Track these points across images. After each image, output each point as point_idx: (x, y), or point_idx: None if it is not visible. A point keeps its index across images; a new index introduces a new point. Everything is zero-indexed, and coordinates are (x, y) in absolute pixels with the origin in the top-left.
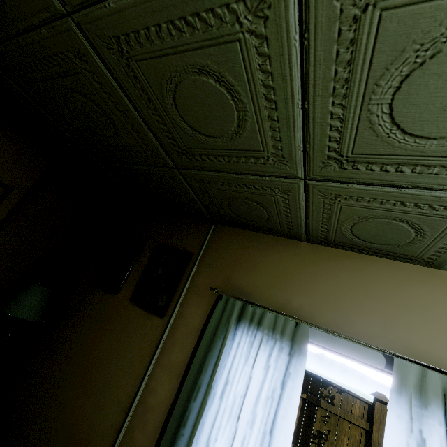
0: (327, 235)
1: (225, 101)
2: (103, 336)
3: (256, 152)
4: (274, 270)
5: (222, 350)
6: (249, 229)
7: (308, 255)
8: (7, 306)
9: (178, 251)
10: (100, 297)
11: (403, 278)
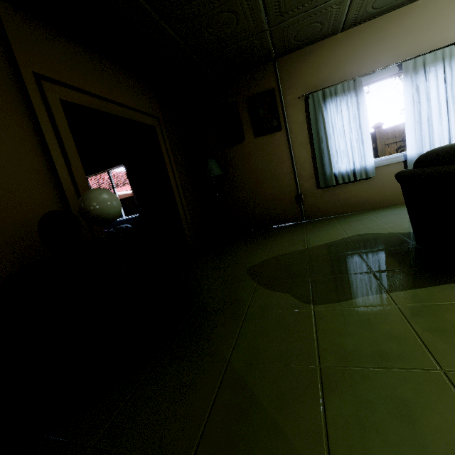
0: (356, 19)
1: None
2: (255, 161)
3: None
4: (329, 63)
5: (324, 118)
6: (302, 48)
7: (345, 40)
8: (209, 174)
9: (263, 93)
10: (235, 149)
11: (399, 19)
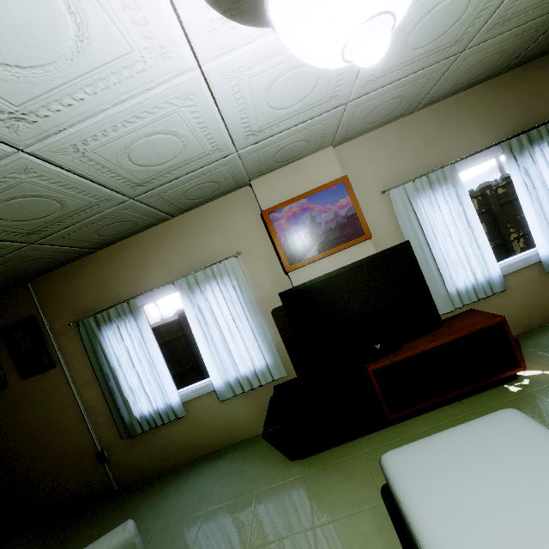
0: (101, 243)
1: None
2: (29, 412)
3: None
4: (96, 283)
5: (103, 349)
6: (57, 268)
7: (108, 258)
8: None
9: (21, 322)
10: None
11: (160, 236)
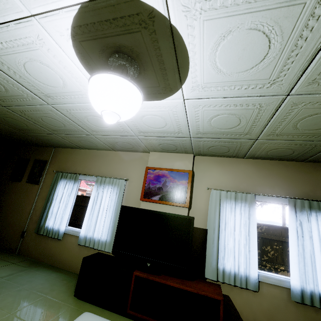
0: (82, 146)
1: (18, 121)
2: (18, 196)
3: (37, 129)
4: (73, 161)
5: (56, 188)
6: (65, 148)
7: (83, 153)
8: None
9: (42, 160)
10: (15, 184)
11: (105, 155)
